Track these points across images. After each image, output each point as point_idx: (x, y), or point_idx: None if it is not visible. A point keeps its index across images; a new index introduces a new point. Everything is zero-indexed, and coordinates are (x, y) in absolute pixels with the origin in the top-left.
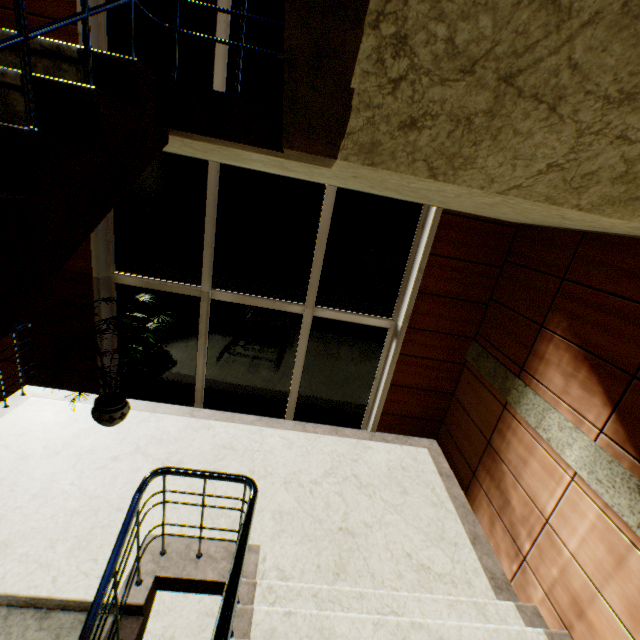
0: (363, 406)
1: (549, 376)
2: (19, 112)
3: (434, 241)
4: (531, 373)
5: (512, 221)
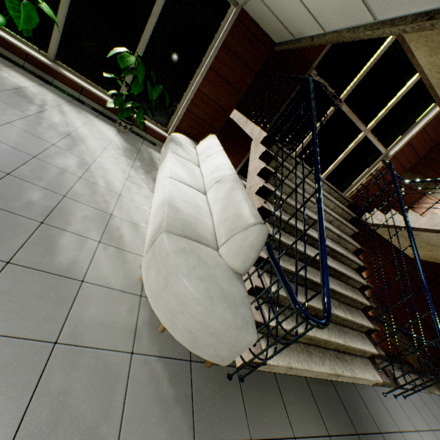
0: (348, 186)
1: None
2: None
3: (427, 123)
4: None
5: None
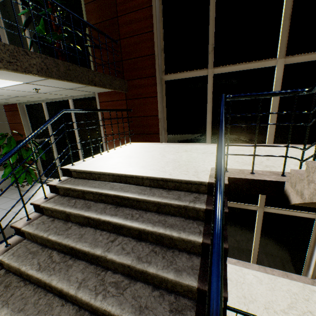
0: (302, 261)
1: None
2: (200, 215)
3: None
4: None
5: None
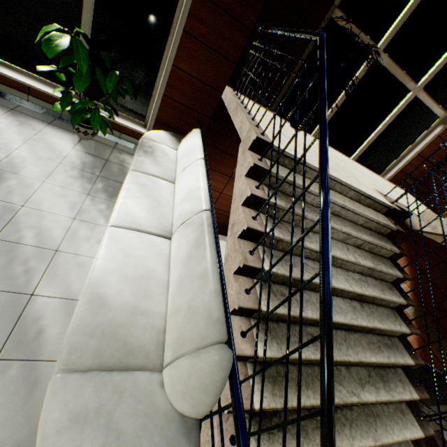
0: (388, 165)
1: None
2: None
3: None
4: None
5: None
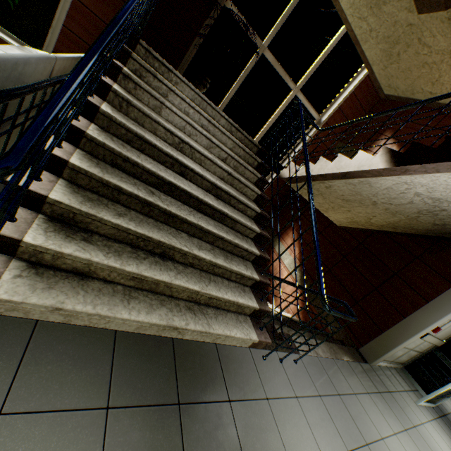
0: (283, 156)
1: (379, 150)
2: None
3: (357, 86)
4: (370, 150)
5: (385, 93)
